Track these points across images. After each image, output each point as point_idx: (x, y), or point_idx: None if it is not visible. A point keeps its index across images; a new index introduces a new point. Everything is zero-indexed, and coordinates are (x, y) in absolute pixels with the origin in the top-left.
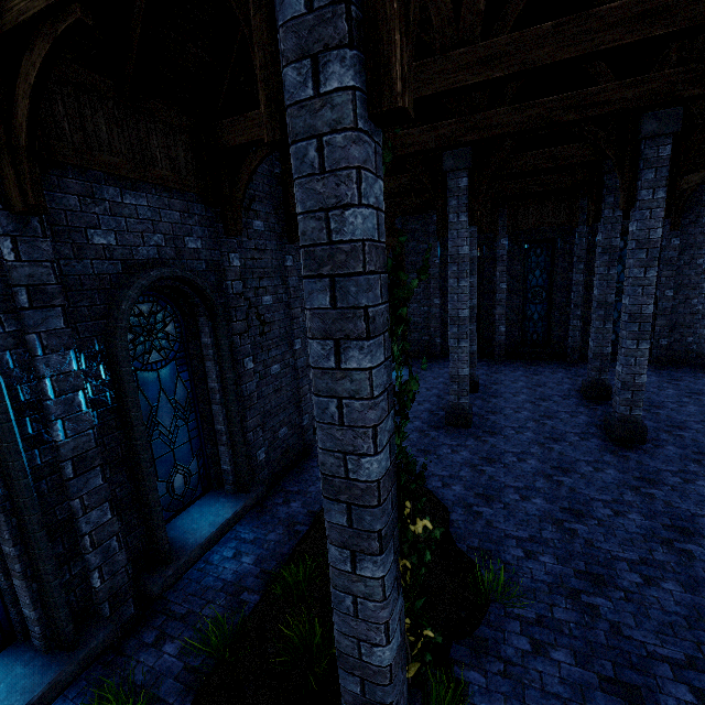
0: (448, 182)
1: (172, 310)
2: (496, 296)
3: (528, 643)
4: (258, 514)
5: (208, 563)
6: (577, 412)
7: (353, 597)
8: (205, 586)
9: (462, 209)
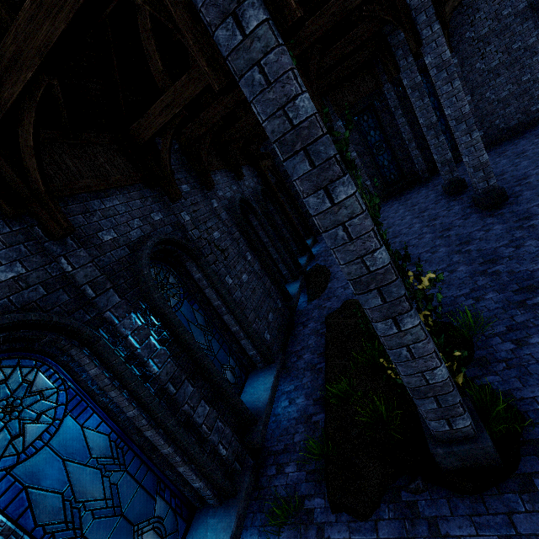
0: None
1: (166, 267)
2: None
3: (511, 344)
4: (287, 374)
5: (276, 415)
6: (451, 206)
7: (406, 347)
8: (285, 428)
9: None
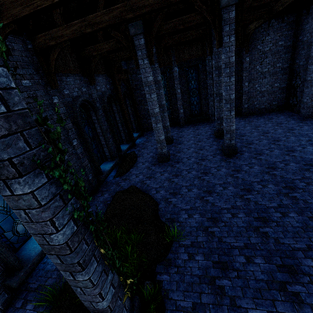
0: (134, 42)
1: None
2: (176, 96)
3: (187, 256)
4: None
5: (48, 258)
6: (212, 145)
7: (80, 288)
8: (47, 270)
9: (144, 57)
